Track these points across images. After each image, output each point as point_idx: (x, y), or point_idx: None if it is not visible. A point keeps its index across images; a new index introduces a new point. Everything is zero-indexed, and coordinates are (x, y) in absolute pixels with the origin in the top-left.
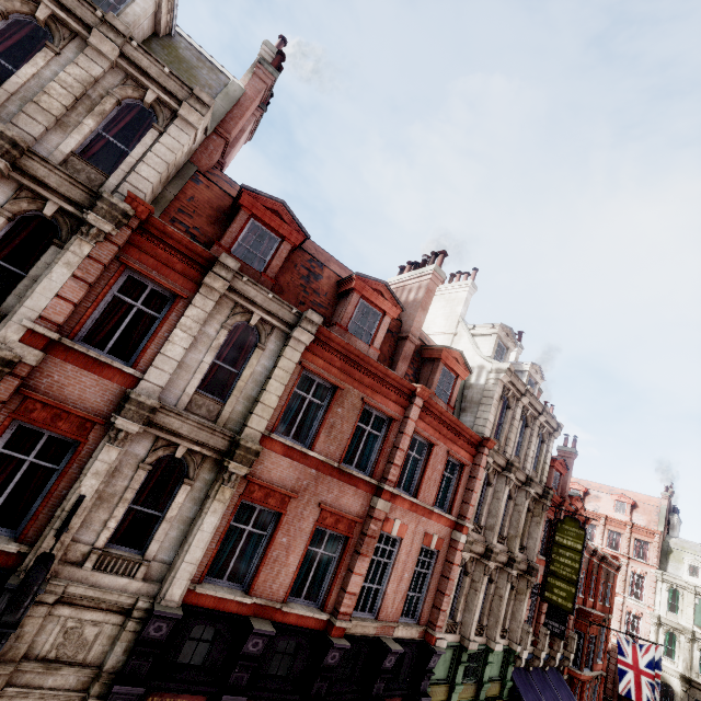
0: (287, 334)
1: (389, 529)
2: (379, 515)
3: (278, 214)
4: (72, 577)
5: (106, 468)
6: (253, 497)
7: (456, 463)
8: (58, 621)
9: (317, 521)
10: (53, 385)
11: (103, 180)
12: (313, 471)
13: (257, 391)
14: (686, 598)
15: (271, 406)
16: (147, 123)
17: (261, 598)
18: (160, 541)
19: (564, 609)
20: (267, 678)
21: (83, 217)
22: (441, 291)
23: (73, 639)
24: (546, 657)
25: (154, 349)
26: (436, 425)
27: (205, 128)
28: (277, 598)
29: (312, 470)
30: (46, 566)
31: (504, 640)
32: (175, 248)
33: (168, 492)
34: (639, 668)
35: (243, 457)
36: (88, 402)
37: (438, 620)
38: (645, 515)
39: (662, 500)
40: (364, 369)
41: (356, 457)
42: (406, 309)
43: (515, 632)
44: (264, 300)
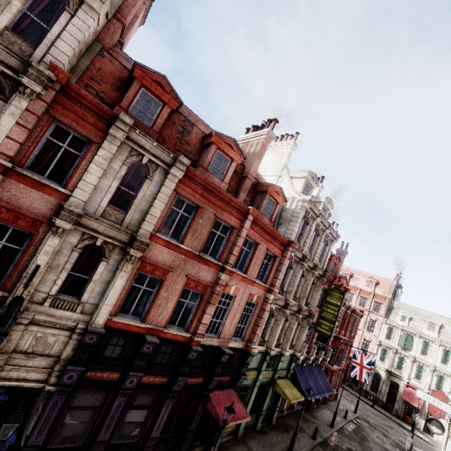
0: (167, 171)
1: (228, 291)
2: (222, 282)
3: (161, 85)
4: (37, 310)
5: (52, 249)
6: (146, 270)
7: (272, 255)
8: (31, 333)
9: (185, 285)
10: (11, 197)
11: (31, 51)
12: (183, 256)
13: (148, 207)
14: (396, 332)
15: (156, 217)
16: (61, 6)
17: (151, 325)
18: (89, 293)
19: (326, 335)
20: (155, 365)
21: (19, 80)
22: (274, 147)
23: (42, 342)
24: (313, 359)
25: (78, 177)
26: (261, 232)
27: (106, 13)
28: (161, 325)
29: (182, 256)
30: (19, 303)
31: (291, 350)
32: (88, 106)
33: (93, 265)
34: (362, 365)
35: (139, 246)
36: (36, 209)
37: (254, 339)
38: (383, 289)
39: (393, 280)
40: (217, 196)
41: (210, 249)
42: (248, 158)
43: (298, 346)
44: (151, 147)
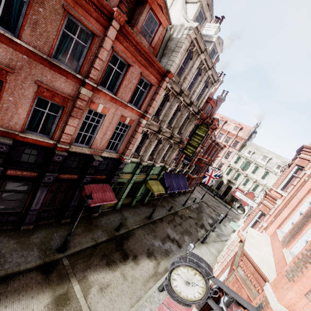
0: None
1: (95, 108)
2: (84, 97)
3: None
4: None
5: None
6: None
7: (148, 83)
8: None
9: (36, 92)
10: None
11: None
12: (25, 57)
13: None
14: (242, 160)
15: None
16: None
17: (2, 128)
18: None
19: (189, 156)
20: (20, 162)
21: None
22: None
23: None
24: (180, 170)
25: None
26: (132, 51)
27: None
28: (15, 129)
29: (23, 56)
30: None
31: (162, 163)
32: None
33: None
34: (211, 176)
35: None
36: None
37: (126, 152)
38: (243, 133)
39: (253, 128)
40: None
41: (67, 57)
42: None
43: (168, 162)
44: None
